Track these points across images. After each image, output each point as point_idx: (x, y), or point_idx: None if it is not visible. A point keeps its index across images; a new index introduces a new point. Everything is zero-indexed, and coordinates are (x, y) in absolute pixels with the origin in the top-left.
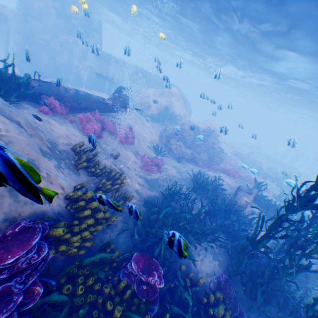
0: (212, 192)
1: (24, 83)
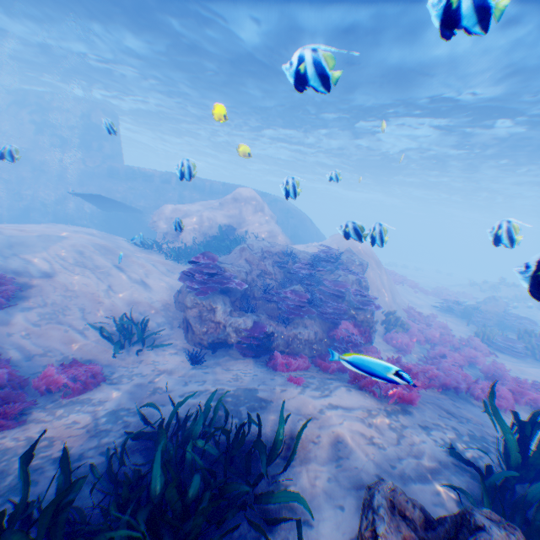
0: None
1: None
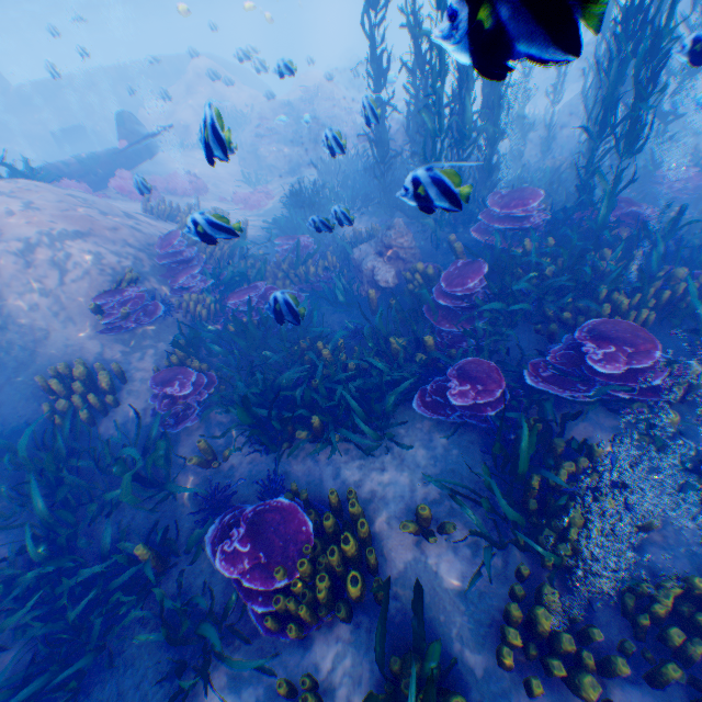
0: (347, 167)
1: None
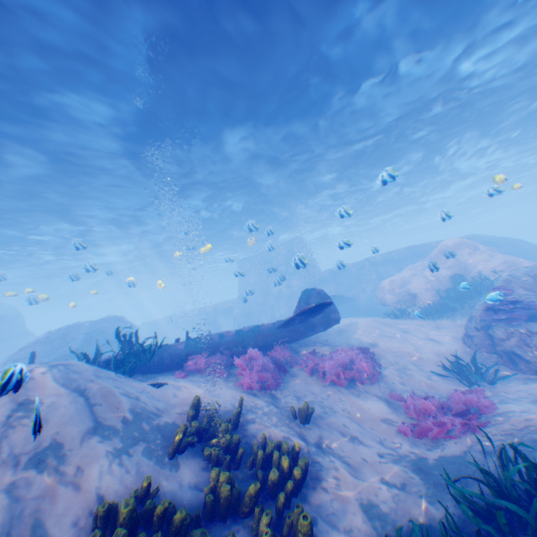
0: None
1: (168, 349)
